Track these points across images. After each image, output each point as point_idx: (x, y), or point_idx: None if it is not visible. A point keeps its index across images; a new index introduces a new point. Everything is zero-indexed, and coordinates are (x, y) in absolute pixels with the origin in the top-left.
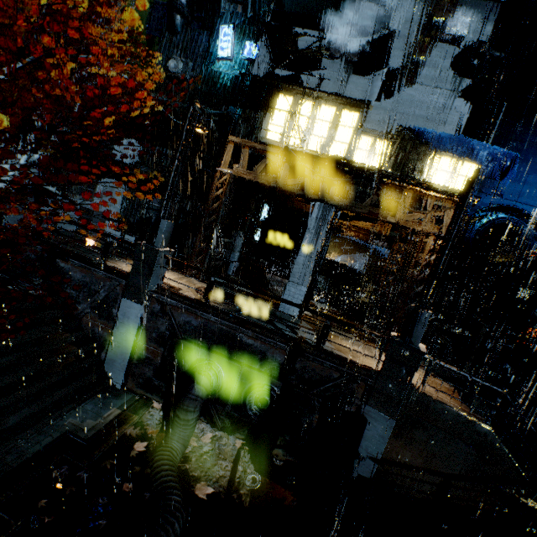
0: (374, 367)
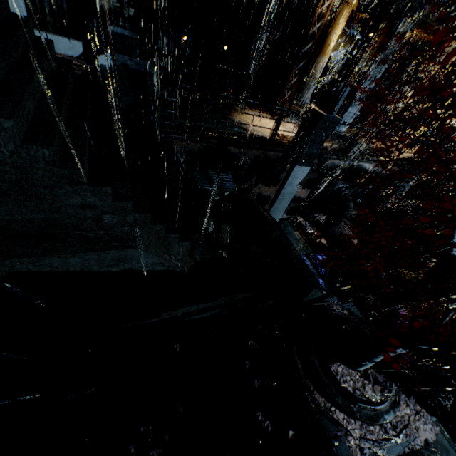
0: (405, 157)
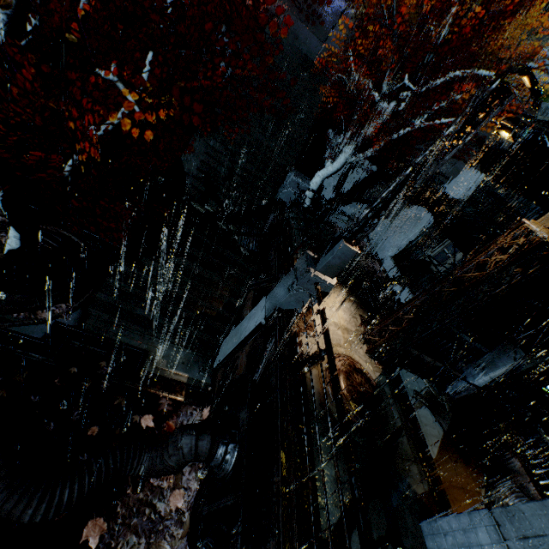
0: None
